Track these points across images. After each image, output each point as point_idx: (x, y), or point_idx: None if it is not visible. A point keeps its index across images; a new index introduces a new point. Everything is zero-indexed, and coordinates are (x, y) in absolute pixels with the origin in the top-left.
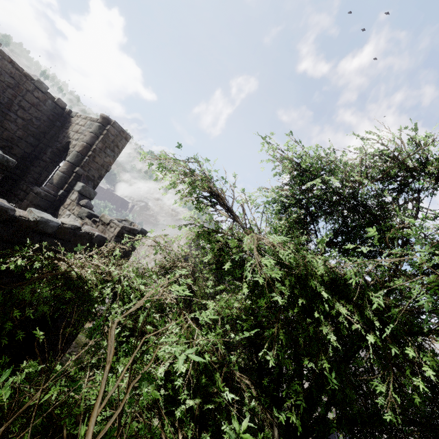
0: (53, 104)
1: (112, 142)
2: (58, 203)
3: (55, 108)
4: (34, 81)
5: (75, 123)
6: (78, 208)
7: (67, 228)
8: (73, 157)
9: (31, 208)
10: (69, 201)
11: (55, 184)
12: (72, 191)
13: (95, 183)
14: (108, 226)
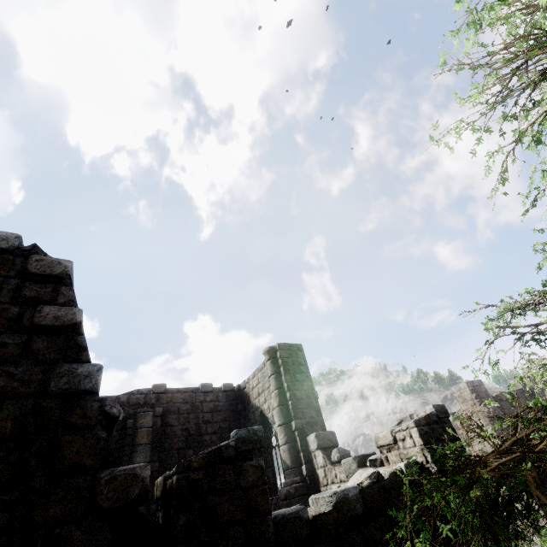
0: (224, 394)
1: (293, 365)
2: (313, 487)
3: (227, 396)
4: (200, 389)
5: (250, 390)
6: (339, 468)
7: (369, 485)
8: (279, 415)
9: (312, 496)
10: (321, 471)
11: (291, 466)
12: (312, 456)
13: (320, 424)
14: (399, 443)
